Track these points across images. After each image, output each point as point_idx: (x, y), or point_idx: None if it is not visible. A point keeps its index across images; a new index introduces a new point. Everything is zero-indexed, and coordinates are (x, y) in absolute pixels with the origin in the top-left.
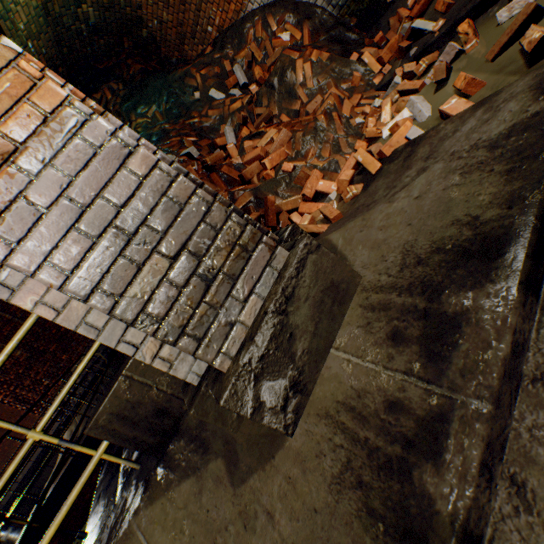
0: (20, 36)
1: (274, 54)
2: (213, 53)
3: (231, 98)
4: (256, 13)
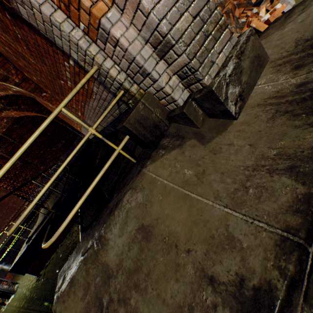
0: None
1: None
2: None
3: None
4: None
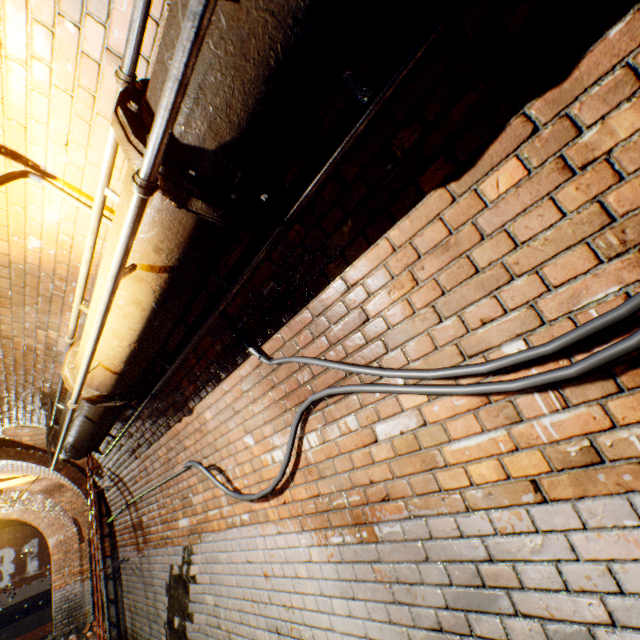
0: None
1: None
2: None
3: None
4: None
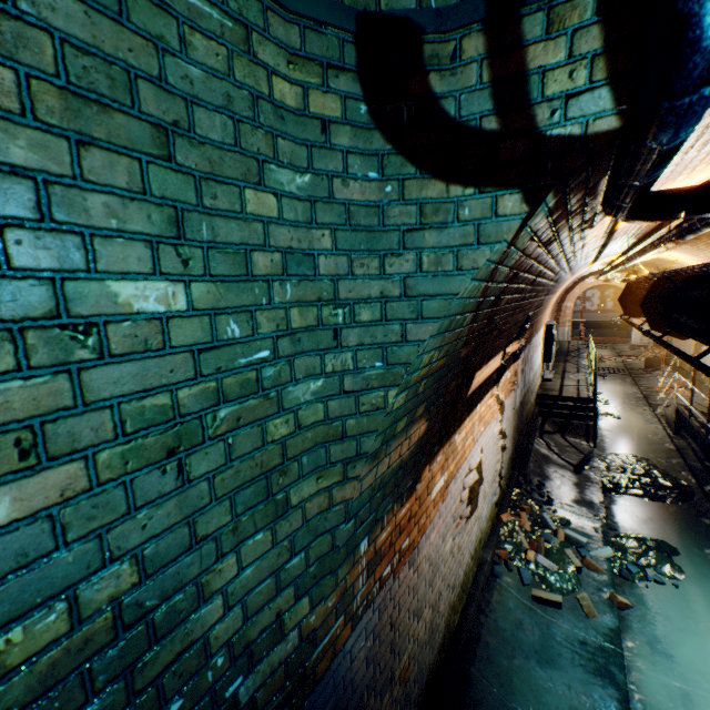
0: None
1: None
2: None
3: None
4: None
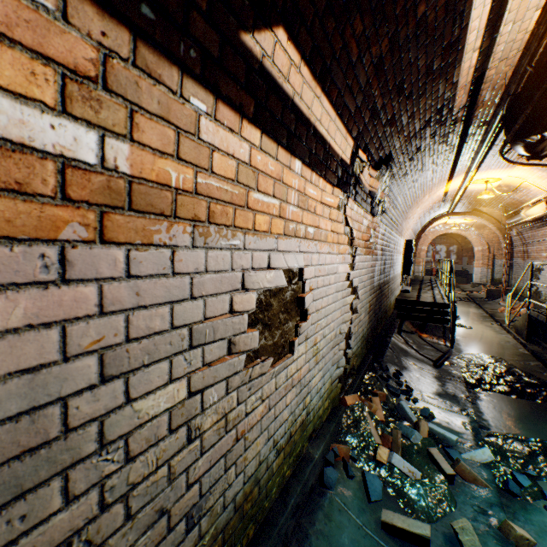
0: None
1: None
2: None
3: None
4: None
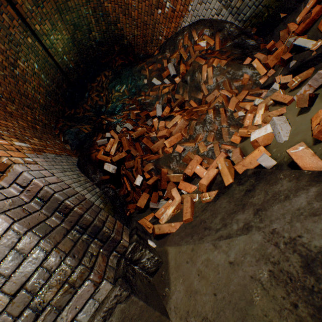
0: (59, 54)
1: (193, 56)
2: (158, 55)
3: (163, 85)
4: (185, 29)
